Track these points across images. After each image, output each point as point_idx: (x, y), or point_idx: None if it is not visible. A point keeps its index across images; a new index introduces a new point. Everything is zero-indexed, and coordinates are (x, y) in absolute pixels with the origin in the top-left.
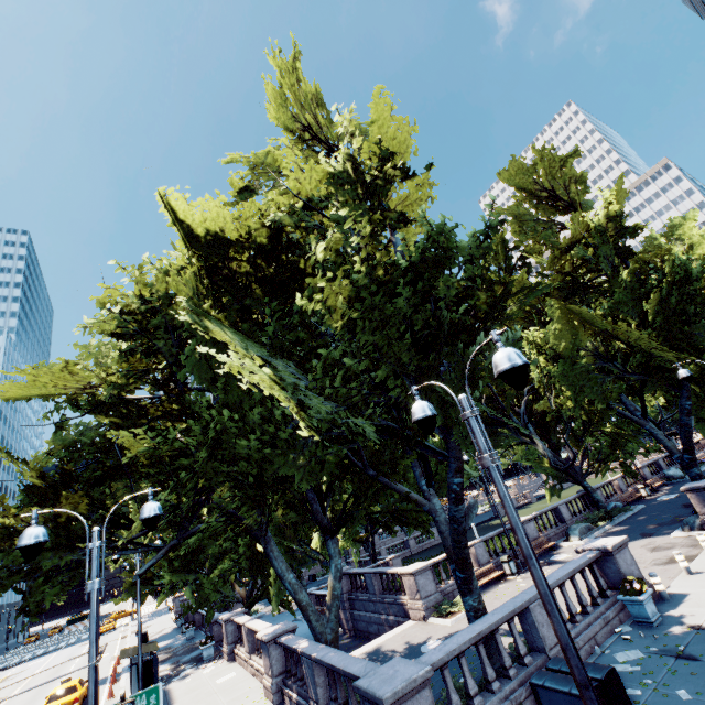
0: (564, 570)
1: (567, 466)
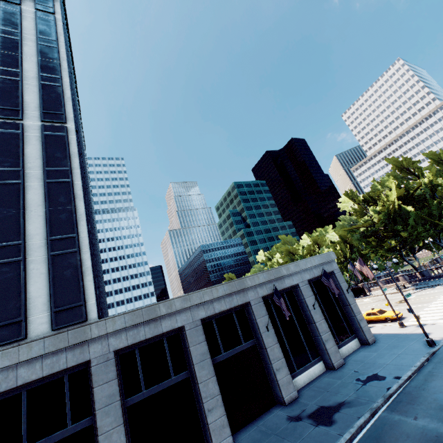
0: None
1: None
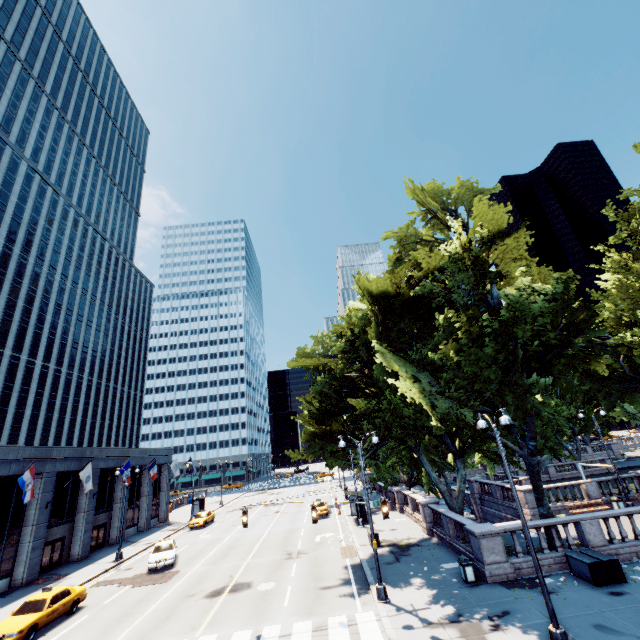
0: (623, 510)
1: None
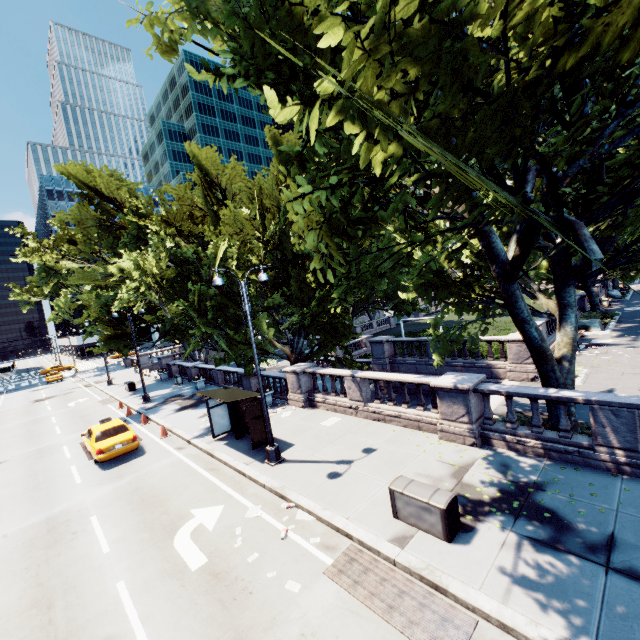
0: None
1: None
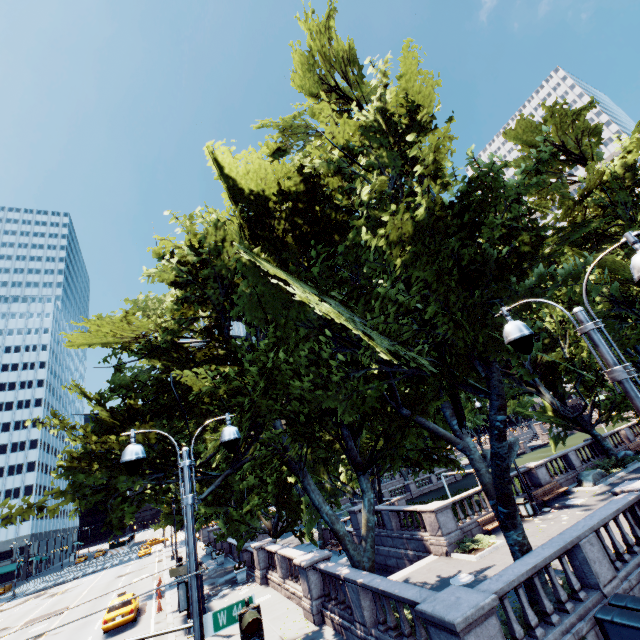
0: (607, 509)
1: (577, 414)
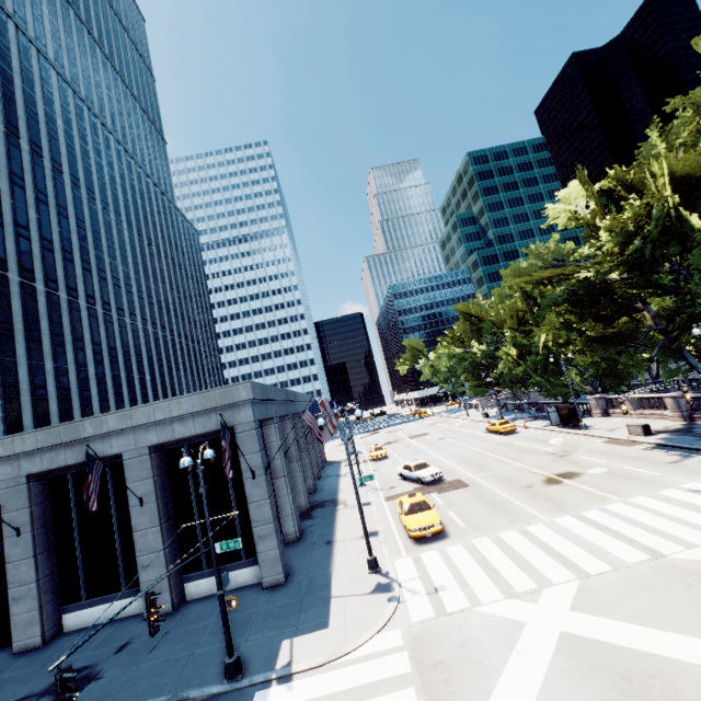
0: None
1: None
